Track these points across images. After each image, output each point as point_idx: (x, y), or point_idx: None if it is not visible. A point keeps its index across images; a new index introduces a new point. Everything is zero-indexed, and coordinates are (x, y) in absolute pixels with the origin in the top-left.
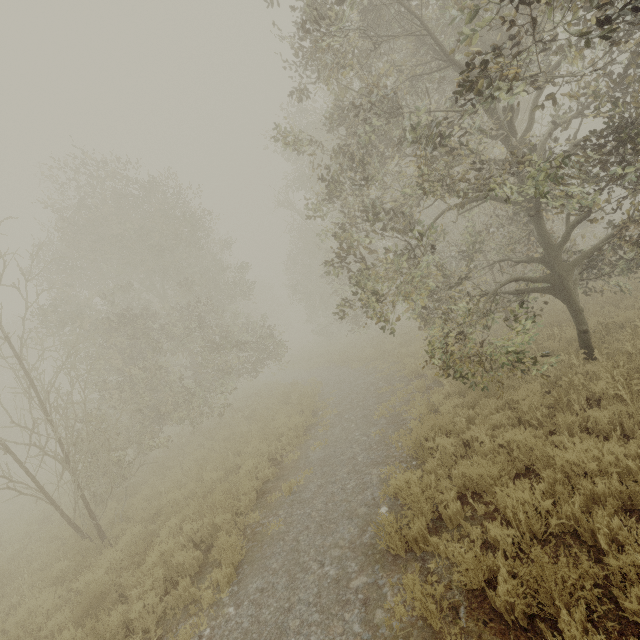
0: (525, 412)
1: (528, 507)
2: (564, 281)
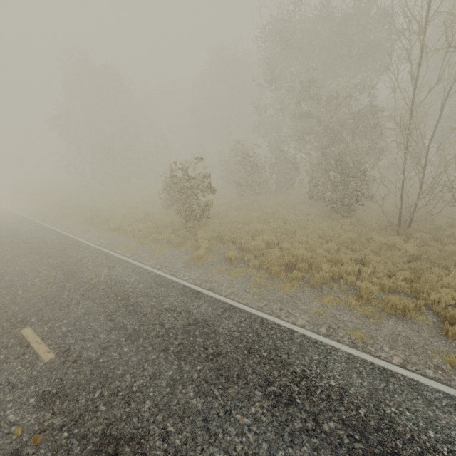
0: None
1: None
2: None
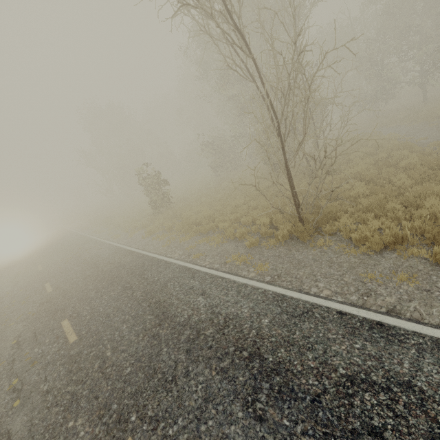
0: None
1: None
2: None
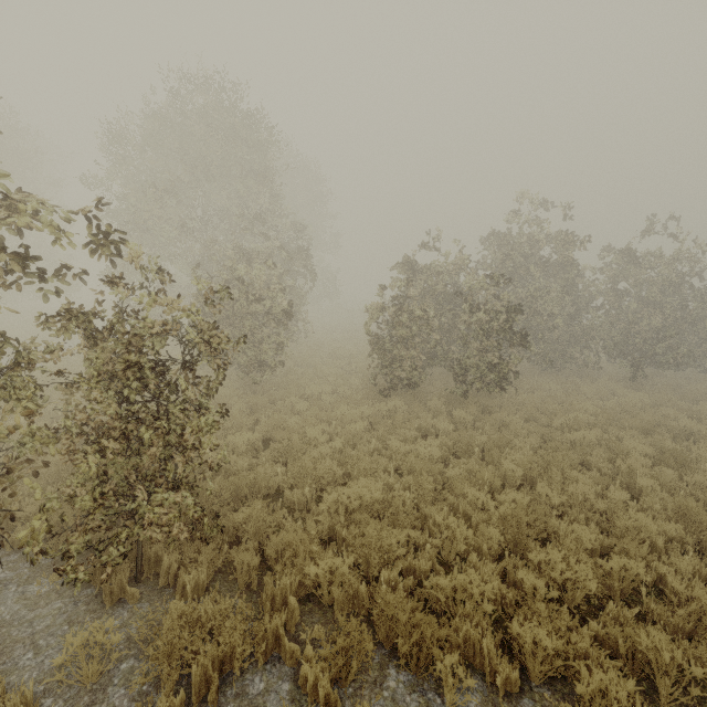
0: None
1: None
2: None
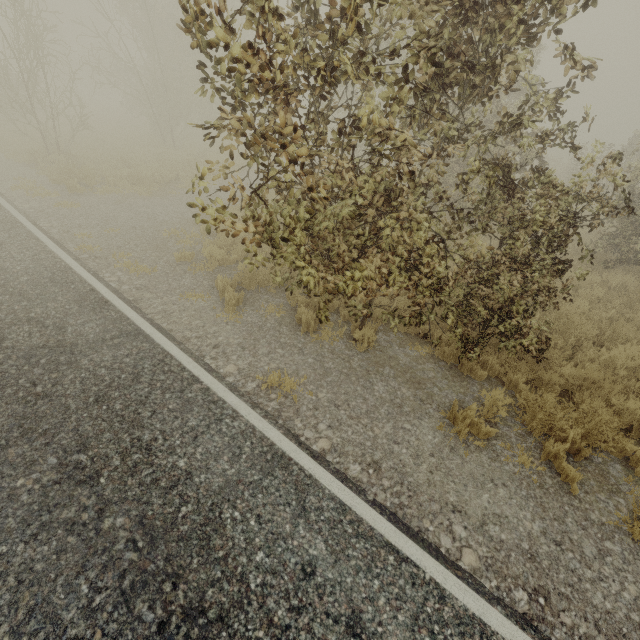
0: None
1: None
2: None
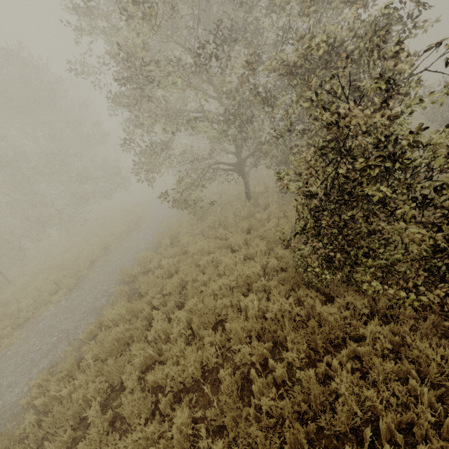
0: (204, 229)
1: (164, 263)
2: (241, 167)
